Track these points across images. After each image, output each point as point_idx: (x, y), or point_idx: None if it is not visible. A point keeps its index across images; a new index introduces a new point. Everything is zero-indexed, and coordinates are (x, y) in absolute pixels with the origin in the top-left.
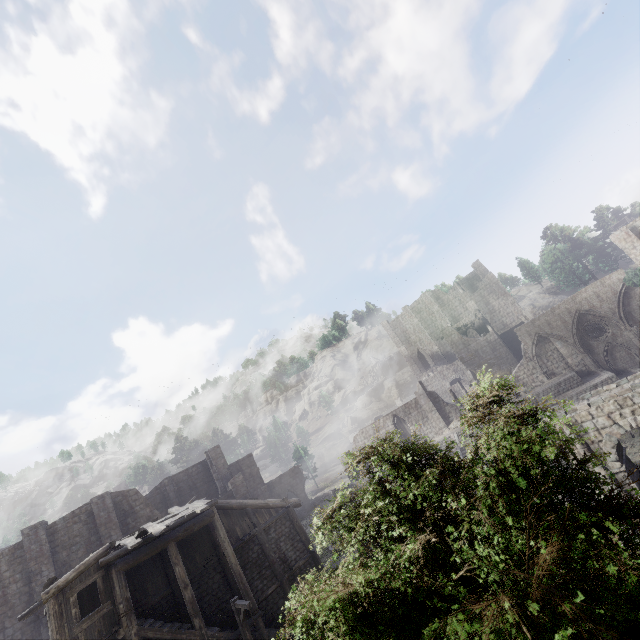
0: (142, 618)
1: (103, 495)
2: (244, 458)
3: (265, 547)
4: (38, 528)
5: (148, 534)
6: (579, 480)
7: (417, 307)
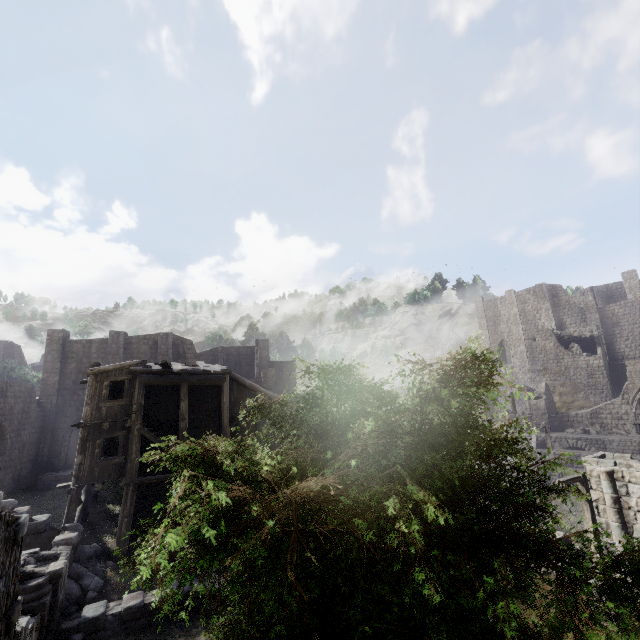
0: (146, 422)
1: (168, 333)
2: (288, 362)
3: (259, 428)
4: (120, 335)
5: (170, 368)
6: (519, 497)
7: (524, 296)
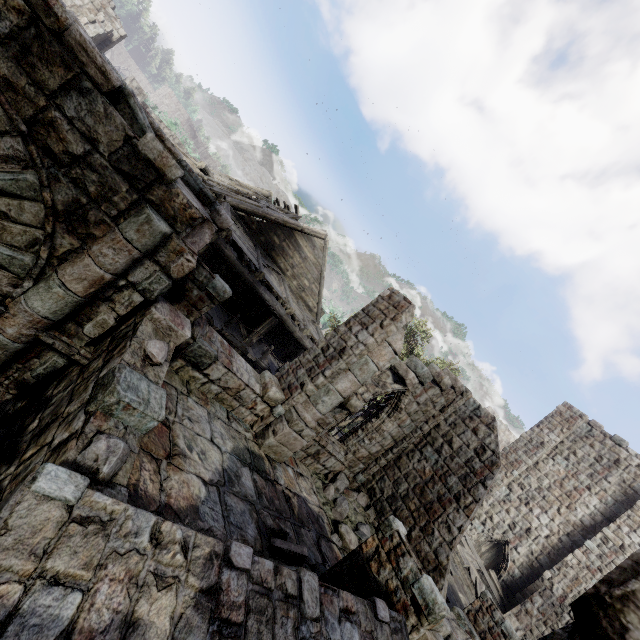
0: None
1: None
2: None
3: None
4: None
5: None
6: None
7: None
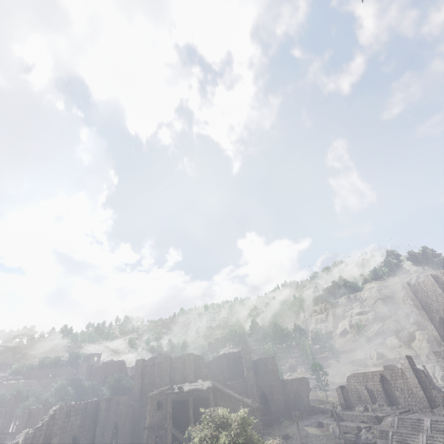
0: (174, 424)
1: (190, 354)
2: (269, 357)
3: None
4: (167, 358)
5: (182, 389)
6: None
7: (441, 278)
